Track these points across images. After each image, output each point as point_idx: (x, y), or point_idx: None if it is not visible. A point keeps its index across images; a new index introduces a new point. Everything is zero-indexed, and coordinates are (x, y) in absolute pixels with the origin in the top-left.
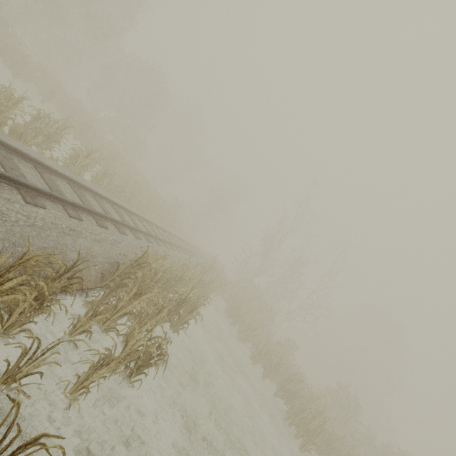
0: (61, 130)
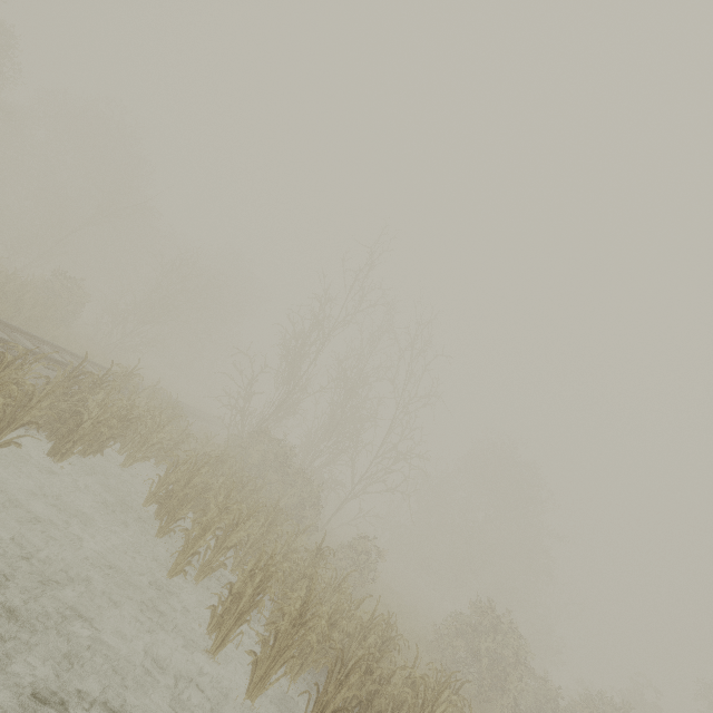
0: None
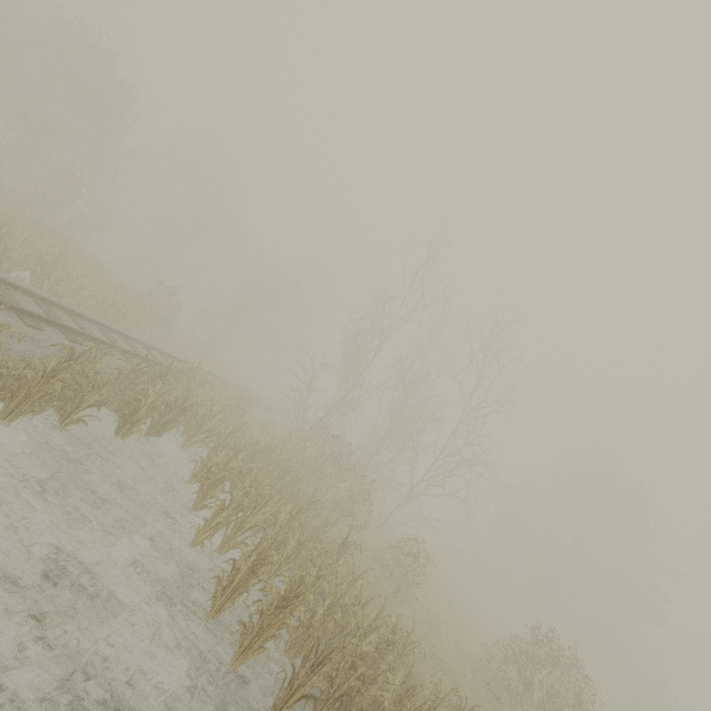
0: None
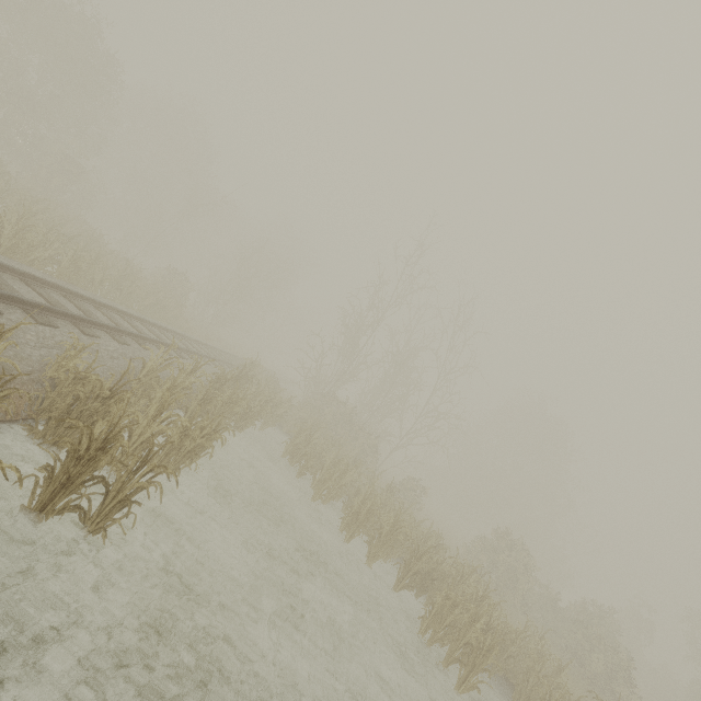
0: None
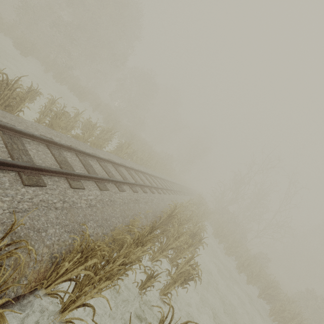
0: (113, 134)
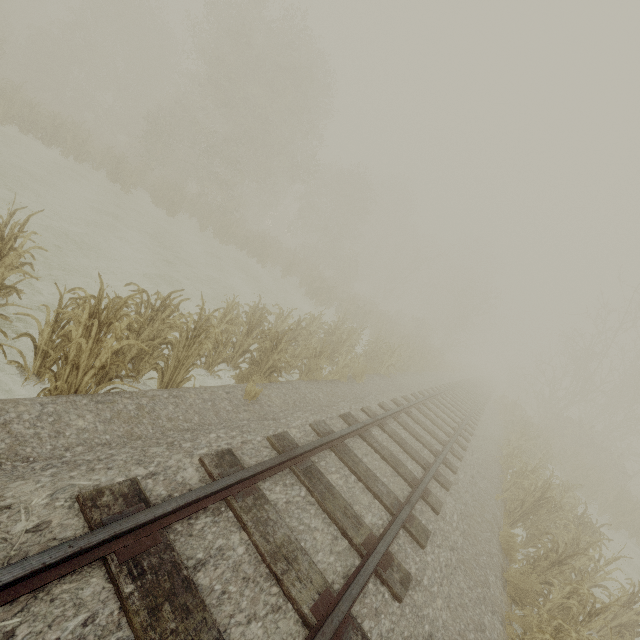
0: (359, 333)
